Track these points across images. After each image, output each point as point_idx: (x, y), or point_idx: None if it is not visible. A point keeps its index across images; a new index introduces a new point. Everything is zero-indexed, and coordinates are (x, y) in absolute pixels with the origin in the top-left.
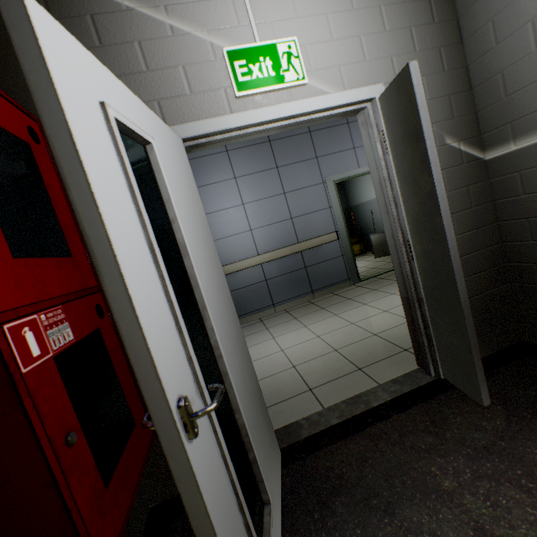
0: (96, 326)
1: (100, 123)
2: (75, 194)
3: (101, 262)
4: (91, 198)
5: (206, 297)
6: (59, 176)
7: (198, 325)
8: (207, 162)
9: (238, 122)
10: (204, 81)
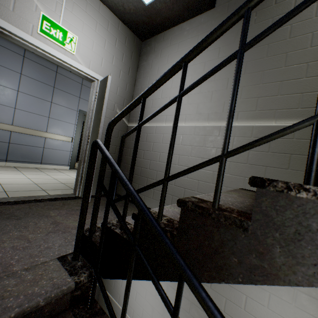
0: None
1: None
2: None
3: None
4: None
5: None
6: None
7: None
8: None
9: None
10: None
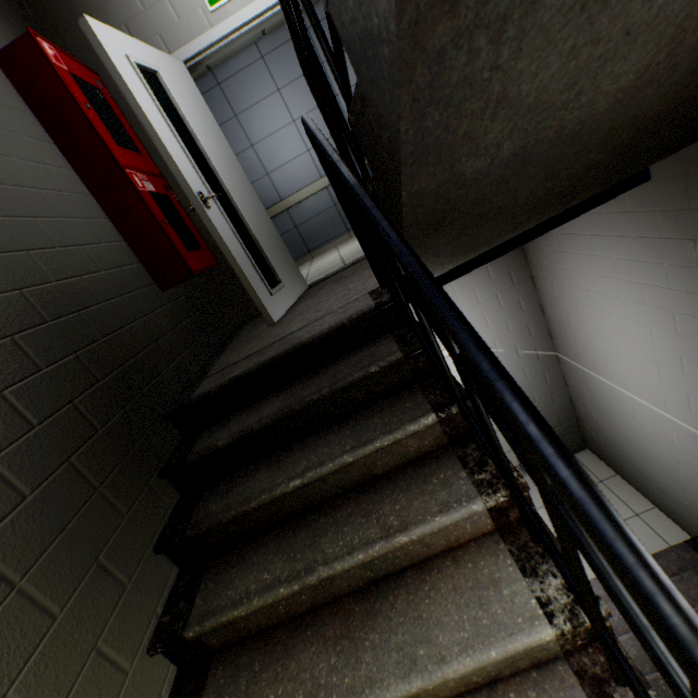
0: (166, 194)
1: (130, 68)
2: (132, 104)
3: (150, 132)
4: (137, 104)
5: (218, 167)
6: (120, 109)
7: (213, 180)
8: (245, 78)
9: (218, 35)
10: (185, 6)
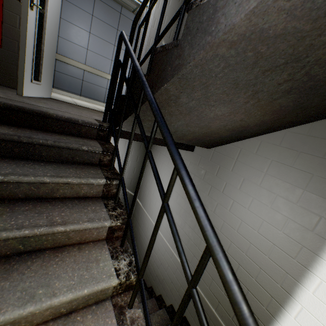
0: None
1: None
2: None
3: None
4: None
5: None
6: None
7: None
8: None
9: None
10: None
